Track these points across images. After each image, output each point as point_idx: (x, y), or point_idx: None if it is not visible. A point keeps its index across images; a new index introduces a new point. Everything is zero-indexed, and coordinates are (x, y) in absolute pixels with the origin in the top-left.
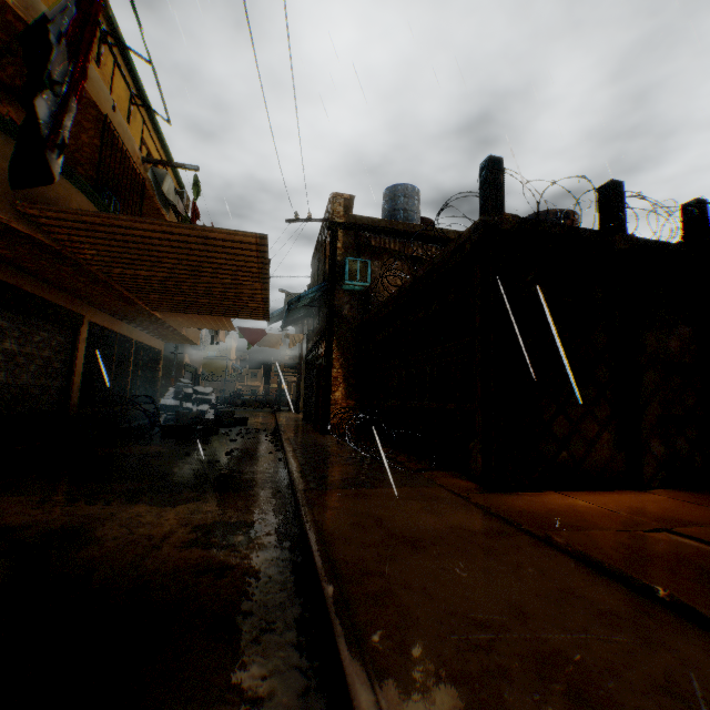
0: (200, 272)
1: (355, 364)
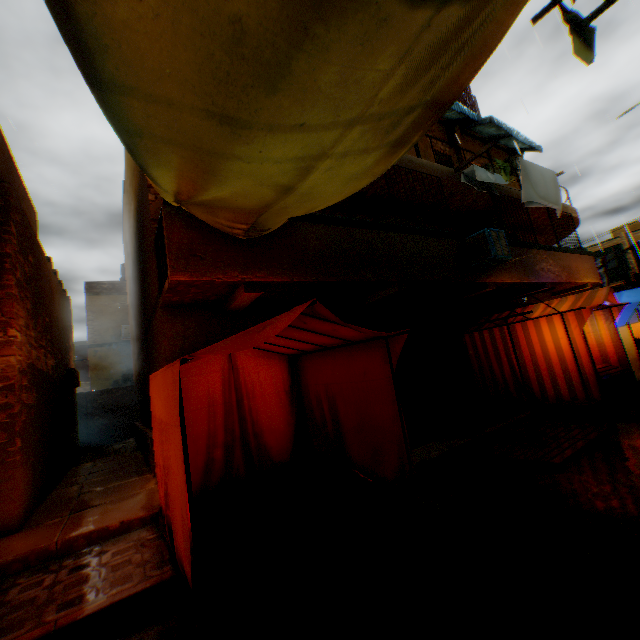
0: None
1: None
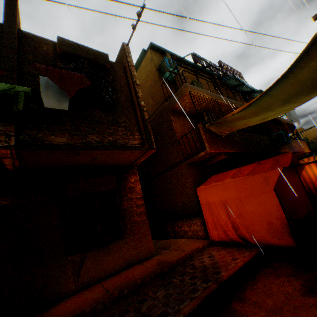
0: None
1: None
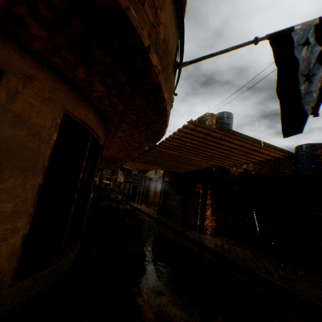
0: (210, 158)
1: (216, 198)
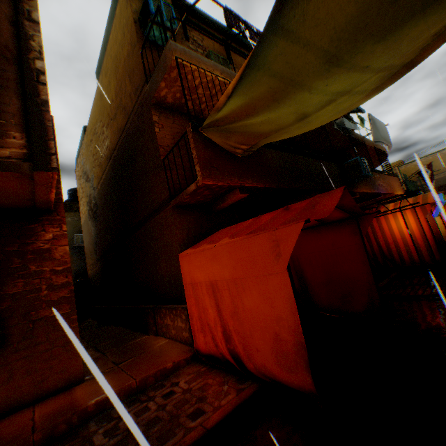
0: None
1: None
